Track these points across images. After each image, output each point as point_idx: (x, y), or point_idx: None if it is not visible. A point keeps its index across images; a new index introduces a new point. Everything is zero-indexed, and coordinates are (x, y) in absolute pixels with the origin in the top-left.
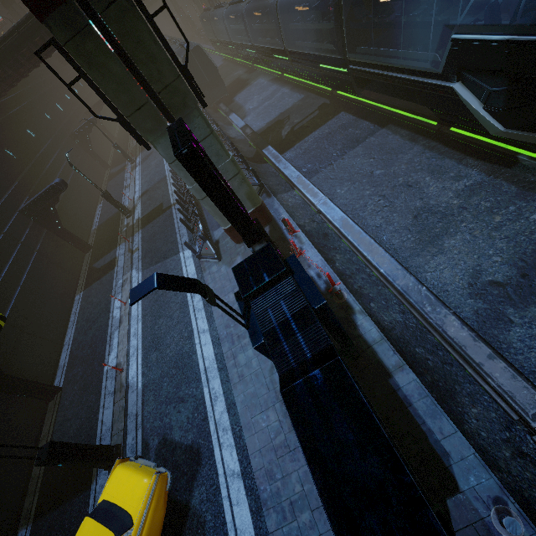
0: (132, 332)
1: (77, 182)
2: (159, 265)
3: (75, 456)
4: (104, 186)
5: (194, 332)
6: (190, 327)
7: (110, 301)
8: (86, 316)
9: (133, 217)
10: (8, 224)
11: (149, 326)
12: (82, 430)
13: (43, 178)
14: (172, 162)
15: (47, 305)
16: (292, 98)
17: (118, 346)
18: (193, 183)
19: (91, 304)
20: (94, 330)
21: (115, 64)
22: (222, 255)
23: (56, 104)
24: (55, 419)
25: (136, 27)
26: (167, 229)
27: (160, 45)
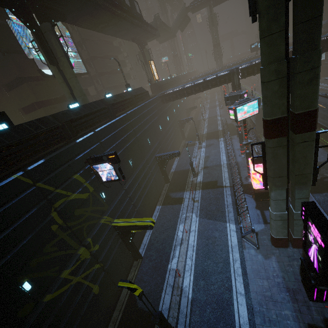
0: (189, 254)
1: (173, 144)
2: (211, 221)
3: (164, 325)
4: (180, 149)
5: (233, 289)
6: (230, 282)
7: (176, 223)
8: (161, 222)
9: (197, 178)
10: (151, 162)
11: (200, 259)
12: (151, 295)
13: (165, 141)
14: (274, 199)
15: (148, 206)
16: (324, 156)
17: (178, 257)
18: (276, 212)
19: (165, 217)
20: (165, 235)
21: (284, 159)
22: (259, 245)
23: (178, 104)
24: (136, 274)
25: (309, 151)
26: (219, 200)
27: (313, 158)
